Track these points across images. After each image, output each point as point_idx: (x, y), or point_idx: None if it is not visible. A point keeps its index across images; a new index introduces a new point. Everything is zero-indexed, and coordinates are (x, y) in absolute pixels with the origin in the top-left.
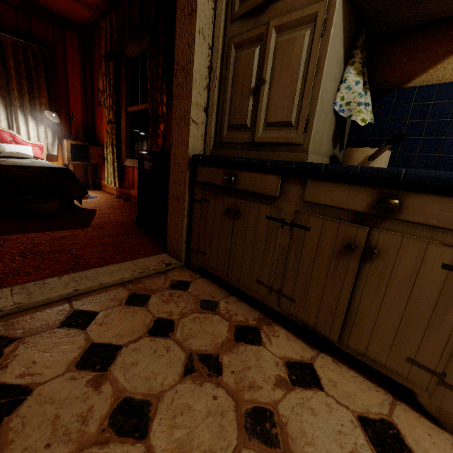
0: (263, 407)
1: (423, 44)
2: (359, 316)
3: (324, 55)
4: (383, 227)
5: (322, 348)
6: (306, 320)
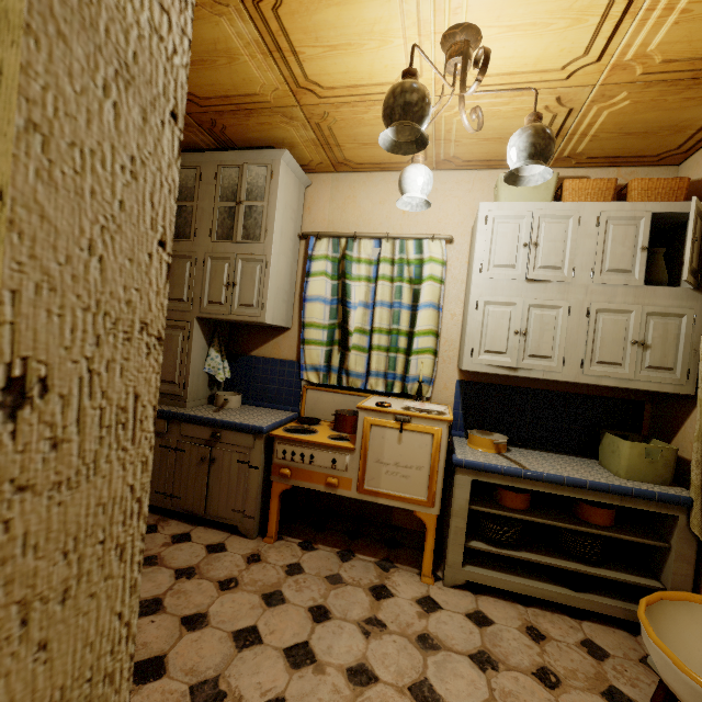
0: (152, 555)
1: (255, 334)
2: (213, 495)
3: (191, 349)
4: (217, 446)
5: (200, 524)
6: (188, 508)
